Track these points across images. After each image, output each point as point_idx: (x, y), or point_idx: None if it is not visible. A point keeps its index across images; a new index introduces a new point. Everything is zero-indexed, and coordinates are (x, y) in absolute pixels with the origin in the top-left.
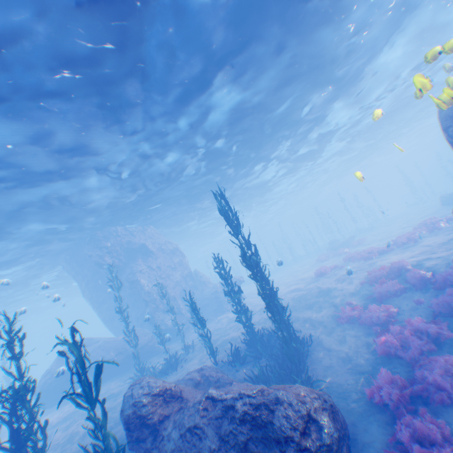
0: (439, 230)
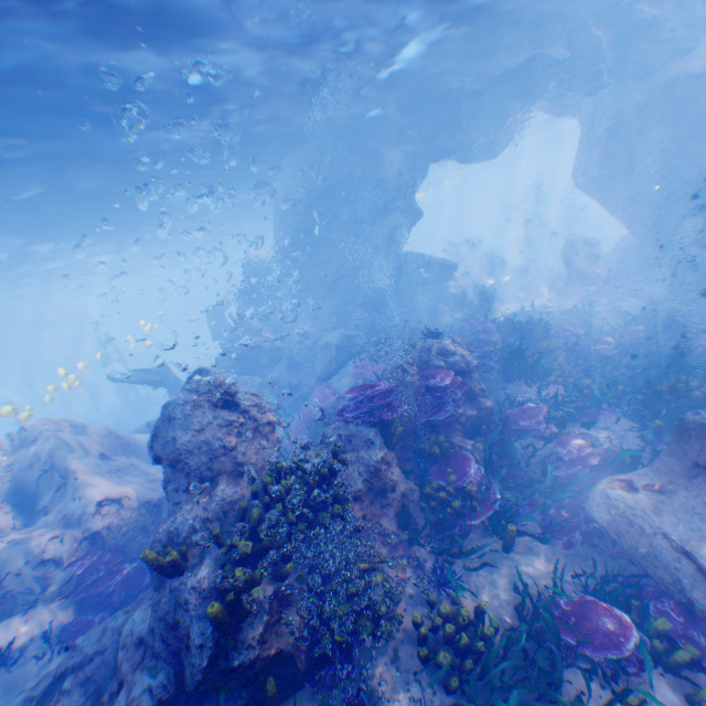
0: None
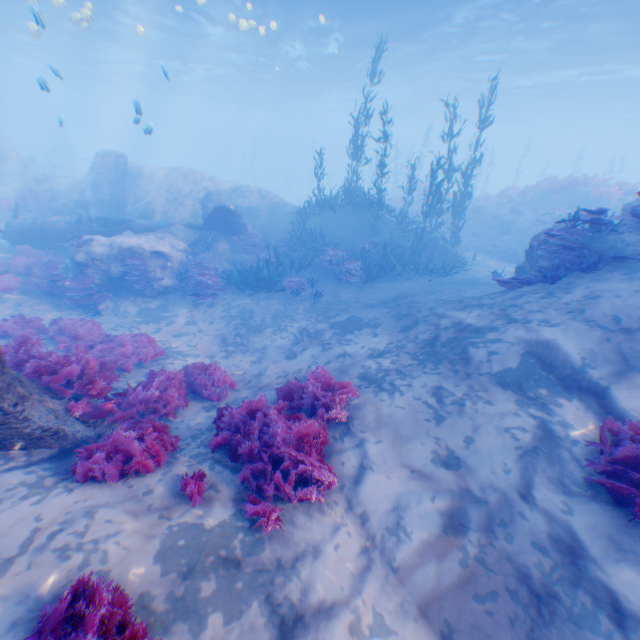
0: None
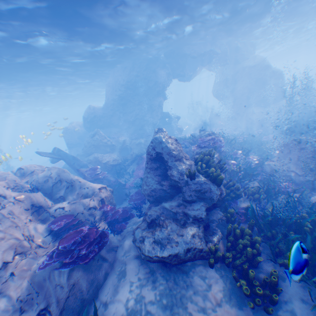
0: None
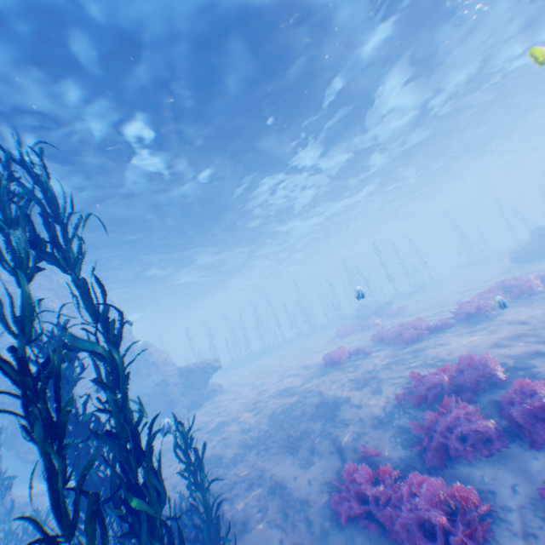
0: (529, 296)
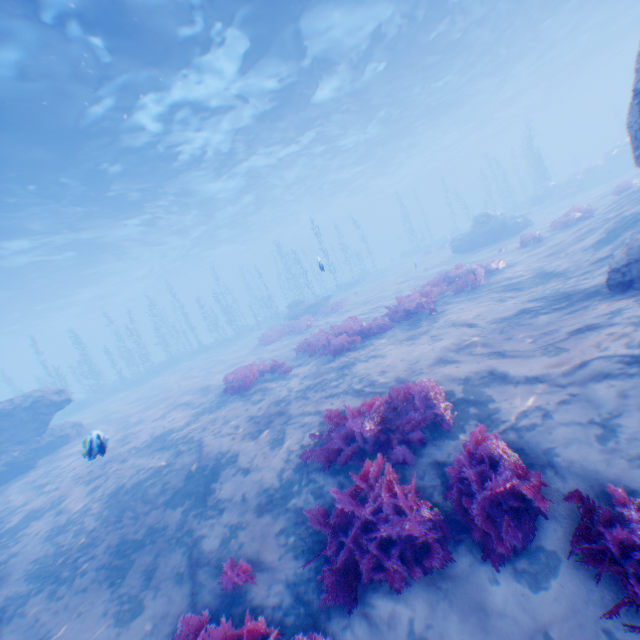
0: (473, 289)
